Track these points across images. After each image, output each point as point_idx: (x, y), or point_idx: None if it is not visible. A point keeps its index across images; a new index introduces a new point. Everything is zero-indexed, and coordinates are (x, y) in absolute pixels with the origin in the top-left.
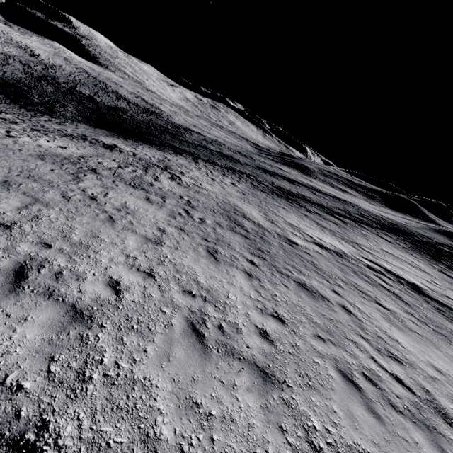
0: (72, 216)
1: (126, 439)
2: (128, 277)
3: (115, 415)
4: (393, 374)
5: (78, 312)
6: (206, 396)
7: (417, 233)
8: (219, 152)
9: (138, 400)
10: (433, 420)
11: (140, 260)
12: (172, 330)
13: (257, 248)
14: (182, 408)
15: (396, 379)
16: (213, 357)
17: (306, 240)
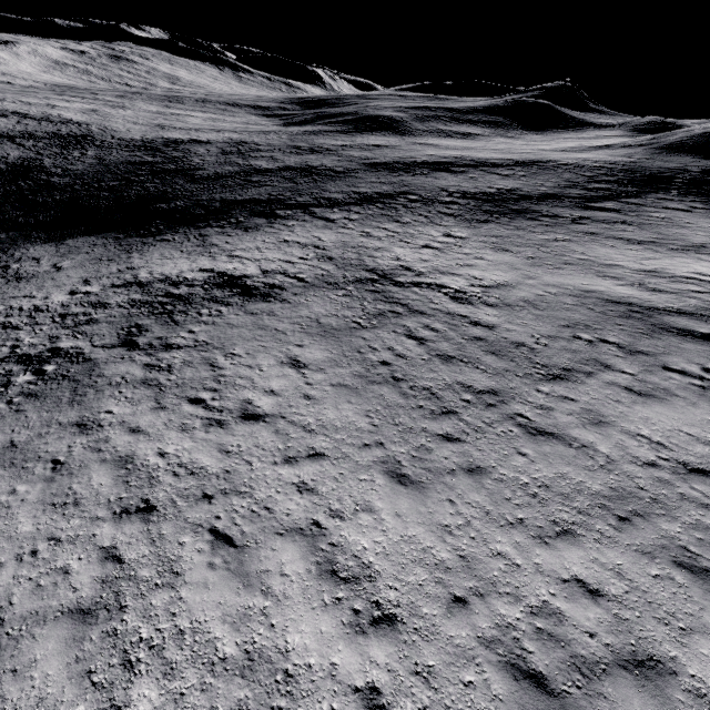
0: None
1: None
2: None
3: None
4: None
5: None
6: None
7: (666, 169)
8: (287, 168)
9: None
10: None
11: None
12: None
13: None
14: None
15: None
16: None
17: None
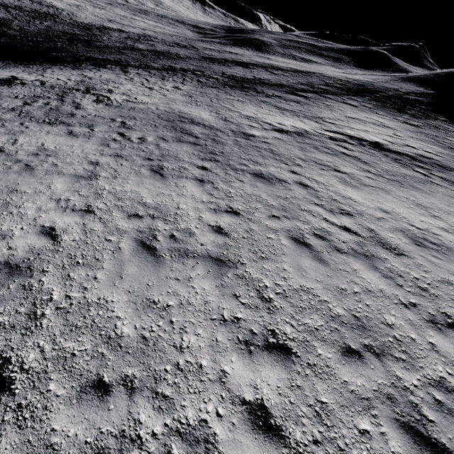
0: None
1: (90, 346)
2: (63, 221)
3: (75, 334)
4: (342, 226)
5: (13, 267)
6: (162, 294)
7: (385, 88)
8: (152, 50)
9: (96, 317)
10: (372, 250)
11: (74, 201)
12: (121, 253)
13: (209, 151)
14: (140, 310)
15: (345, 229)
16: (167, 263)
17: (264, 129)
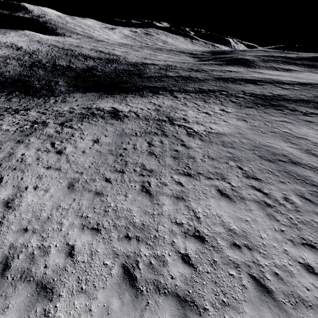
0: (236, 317)
1: None
2: None
3: None
4: None
5: None
6: None
7: None
8: (179, 76)
9: None
10: None
11: None
12: None
13: None
14: None
15: None
16: None
17: None
